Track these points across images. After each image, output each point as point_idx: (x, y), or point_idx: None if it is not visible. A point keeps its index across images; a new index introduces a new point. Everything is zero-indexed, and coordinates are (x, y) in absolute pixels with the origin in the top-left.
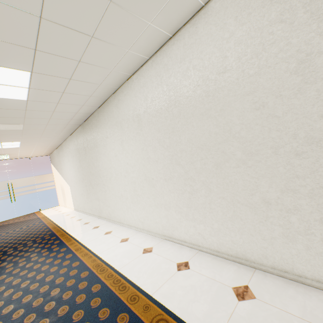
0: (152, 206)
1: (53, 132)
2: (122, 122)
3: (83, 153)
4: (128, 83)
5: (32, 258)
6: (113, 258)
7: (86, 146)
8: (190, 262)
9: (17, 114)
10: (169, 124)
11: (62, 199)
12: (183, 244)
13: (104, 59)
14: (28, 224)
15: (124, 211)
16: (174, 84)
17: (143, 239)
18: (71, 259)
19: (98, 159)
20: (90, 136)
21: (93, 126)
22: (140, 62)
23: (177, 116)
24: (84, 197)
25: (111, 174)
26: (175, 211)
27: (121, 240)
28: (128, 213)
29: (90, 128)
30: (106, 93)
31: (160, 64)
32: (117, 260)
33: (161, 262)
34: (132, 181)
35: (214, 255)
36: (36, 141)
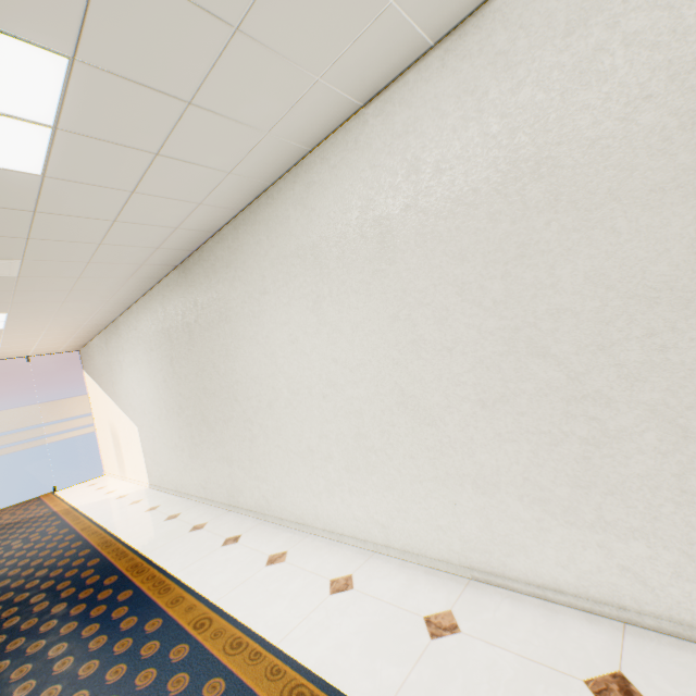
0: (425, 480)
1: (101, 288)
2: (319, 245)
3: (181, 340)
4: (346, 132)
5: (55, 662)
6: (337, 661)
7: (191, 320)
8: (629, 675)
9: (6, 224)
10: (508, 234)
11: (115, 459)
12: (550, 598)
13: (310, 32)
14: (25, 535)
15: (319, 494)
16: (534, 108)
17: (401, 580)
18: (193, 668)
19: (230, 354)
20: (207, 293)
21: (218, 265)
22: (404, 57)
23: (545, 207)
24: (181, 453)
25: (274, 393)
26: (519, 496)
27: (330, 585)
28: (331, 500)
29: (206, 273)
30: (272, 166)
31: (476, 55)
32: (357, 668)
33: (521, 676)
34: (350, 409)
35: (695, 641)
36: (50, 311)
